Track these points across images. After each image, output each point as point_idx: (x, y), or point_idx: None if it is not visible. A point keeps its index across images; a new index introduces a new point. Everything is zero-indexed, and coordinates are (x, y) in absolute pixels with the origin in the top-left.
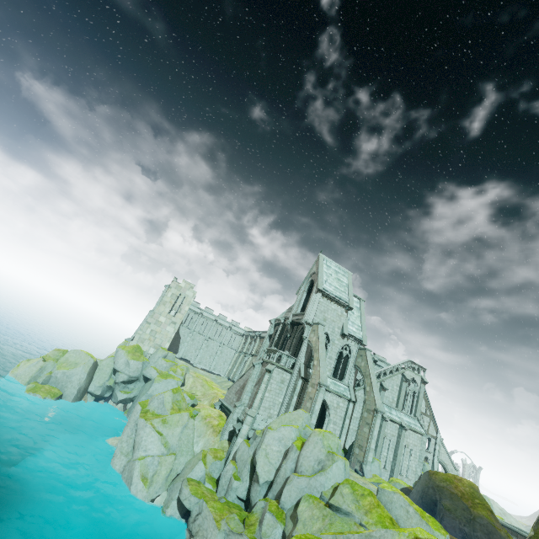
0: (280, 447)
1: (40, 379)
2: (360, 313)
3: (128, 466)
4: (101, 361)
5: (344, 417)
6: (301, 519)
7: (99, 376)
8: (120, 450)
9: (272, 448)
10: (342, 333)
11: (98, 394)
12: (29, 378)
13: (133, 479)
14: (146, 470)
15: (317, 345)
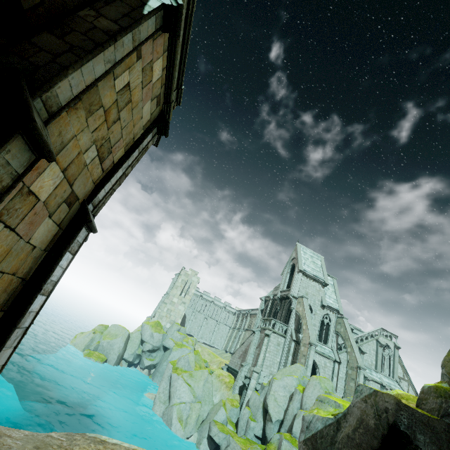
0: (285, 393)
1: (92, 347)
2: (334, 289)
3: (167, 411)
4: (132, 334)
5: (332, 375)
6: None
7: (131, 345)
8: (159, 399)
9: (279, 393)
10: (322, 305)
11: (130, 360)
12: (84, 346)
13: (172, 420)
14: (181, 413)
15: (303, 313)
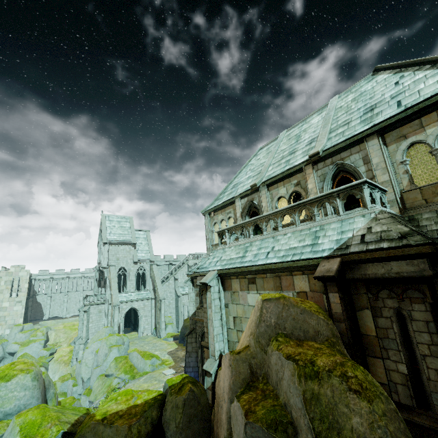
0: (93, 356)
1: None
2: (147, 241)
3: None
4: None
5: (151, 309)
6: (93, 390)
7: None
8: None
9: (89, 359)
10: (134, 262)
11: None
12: None
13: None
14: None
15: (111, 281)
